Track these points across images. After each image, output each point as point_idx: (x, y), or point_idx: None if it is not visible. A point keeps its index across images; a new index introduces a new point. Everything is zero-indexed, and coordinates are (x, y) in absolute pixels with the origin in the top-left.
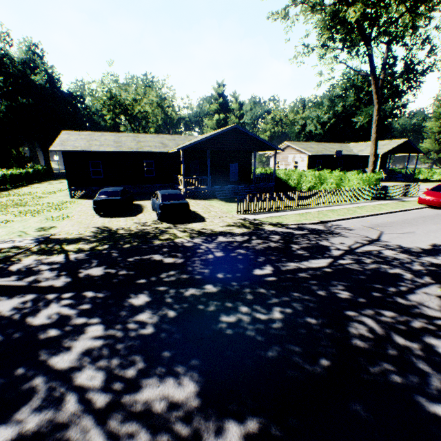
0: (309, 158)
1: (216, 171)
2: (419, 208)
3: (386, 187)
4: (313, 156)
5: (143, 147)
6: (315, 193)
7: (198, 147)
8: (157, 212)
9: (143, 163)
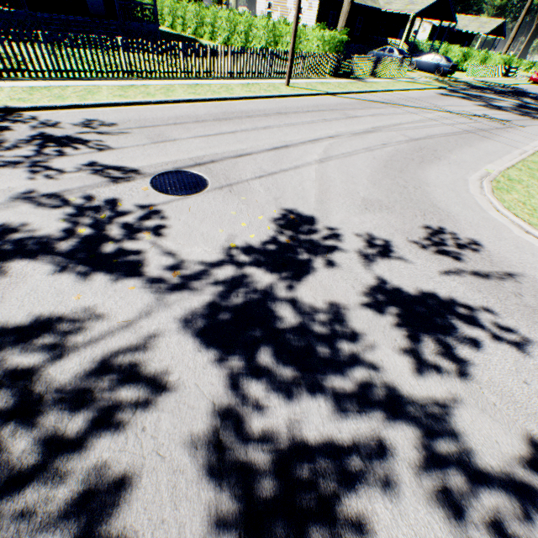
0: (431, 29)
1: (390, 37)
2: (530, 84)
3: (511, 68)
4: (435, 27)
5: (365, 1)
6: (489, 68)
7: (420, 12)
8: (441, 70)
9: (357, 19)
